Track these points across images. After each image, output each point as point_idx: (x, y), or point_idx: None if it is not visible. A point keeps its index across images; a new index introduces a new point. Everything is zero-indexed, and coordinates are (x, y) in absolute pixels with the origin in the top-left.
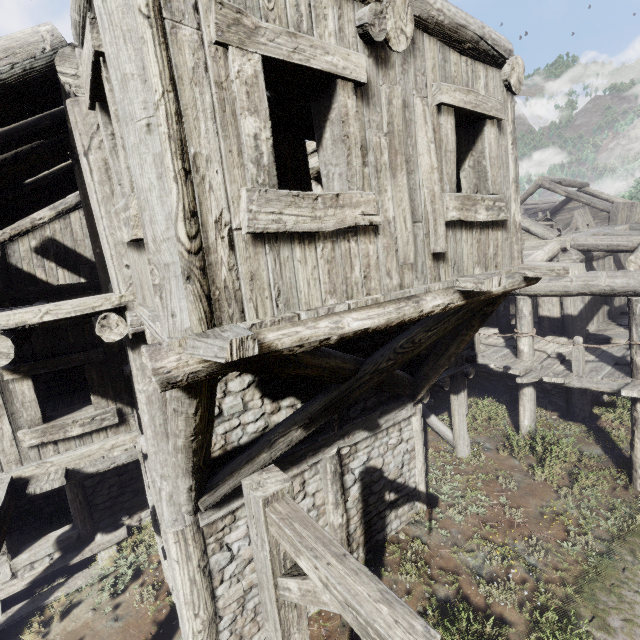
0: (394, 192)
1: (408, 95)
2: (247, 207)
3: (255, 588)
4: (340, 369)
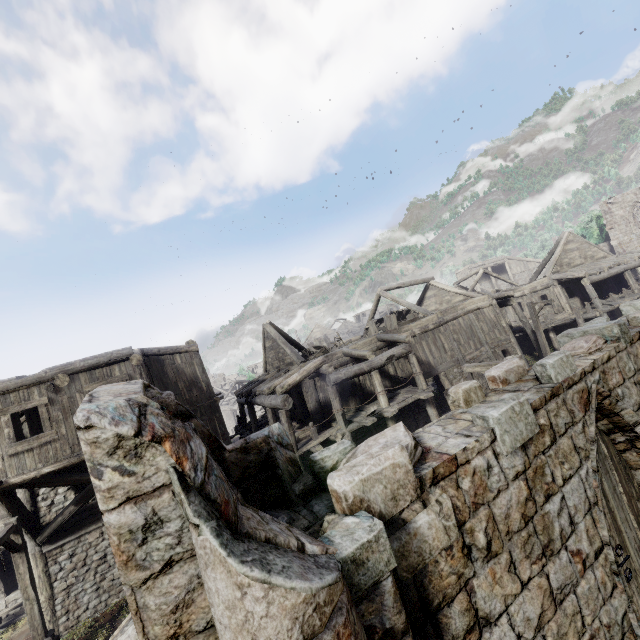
0: (67, 425)
1: (72, 394)
2: (5, 450)
3: (75, 585)
4: (79, 480)
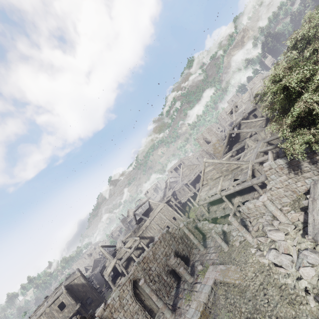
0: None
1: (51, 312)
2: None
3: None
4: None
